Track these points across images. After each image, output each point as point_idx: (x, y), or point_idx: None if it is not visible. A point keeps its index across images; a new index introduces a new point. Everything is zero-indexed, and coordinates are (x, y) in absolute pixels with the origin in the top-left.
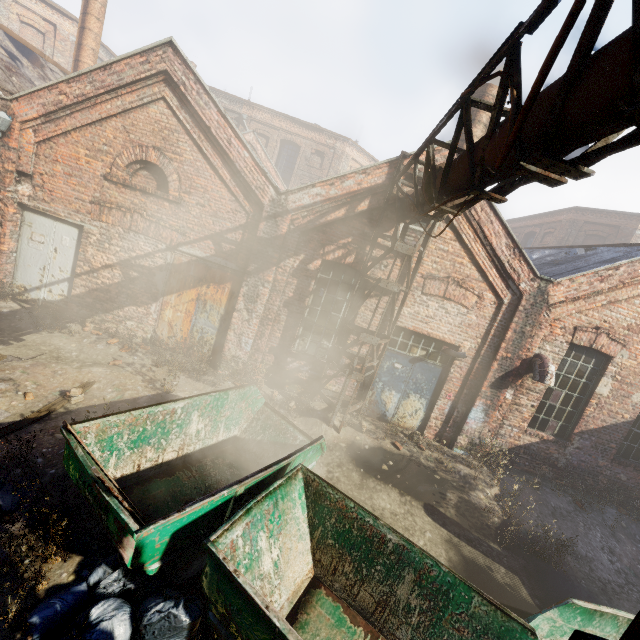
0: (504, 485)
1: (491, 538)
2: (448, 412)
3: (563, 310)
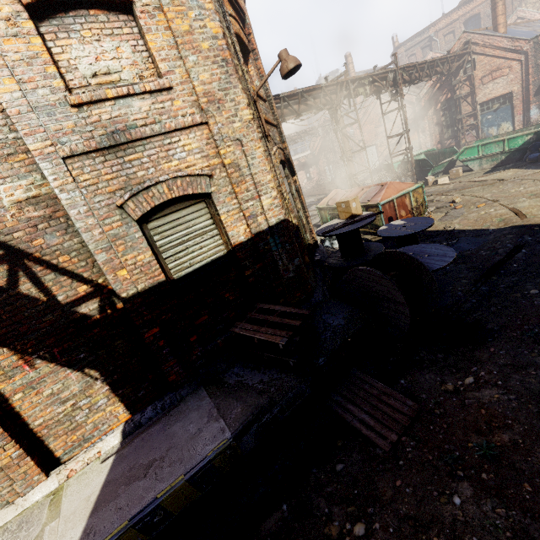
0: None
1: None
2: (523, 120)
3: None
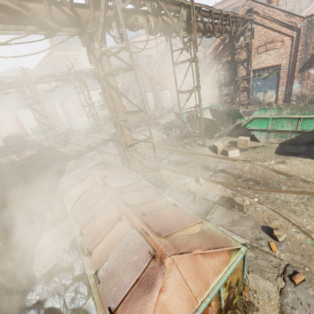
0: None
1: None
2: (285, 90)
3: None
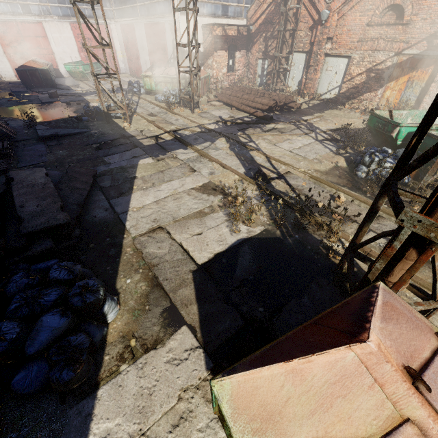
0: None
1: None
2: None
3: None
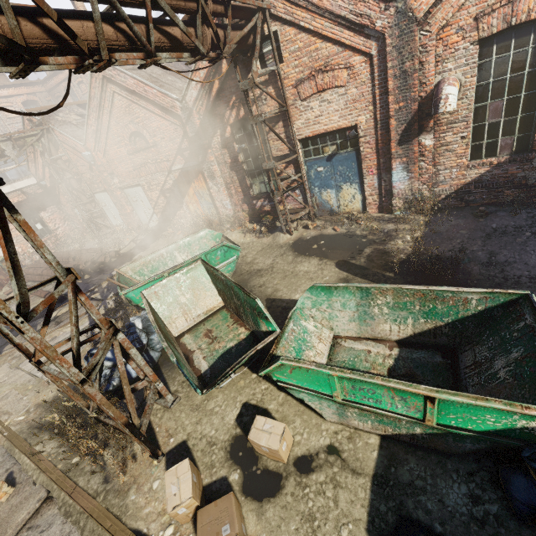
0: (432, 227)
1: (390, 270)
2: (378, 185)
3: (446, 10)
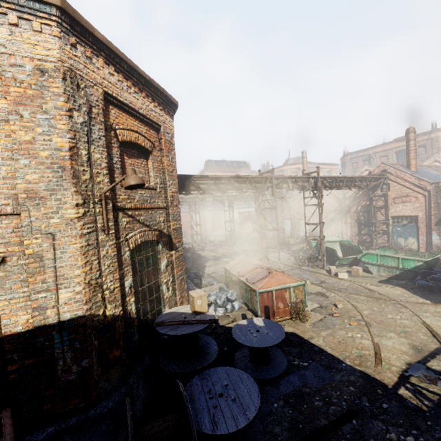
0: None
1: None
2: (426, 240)
3: None
